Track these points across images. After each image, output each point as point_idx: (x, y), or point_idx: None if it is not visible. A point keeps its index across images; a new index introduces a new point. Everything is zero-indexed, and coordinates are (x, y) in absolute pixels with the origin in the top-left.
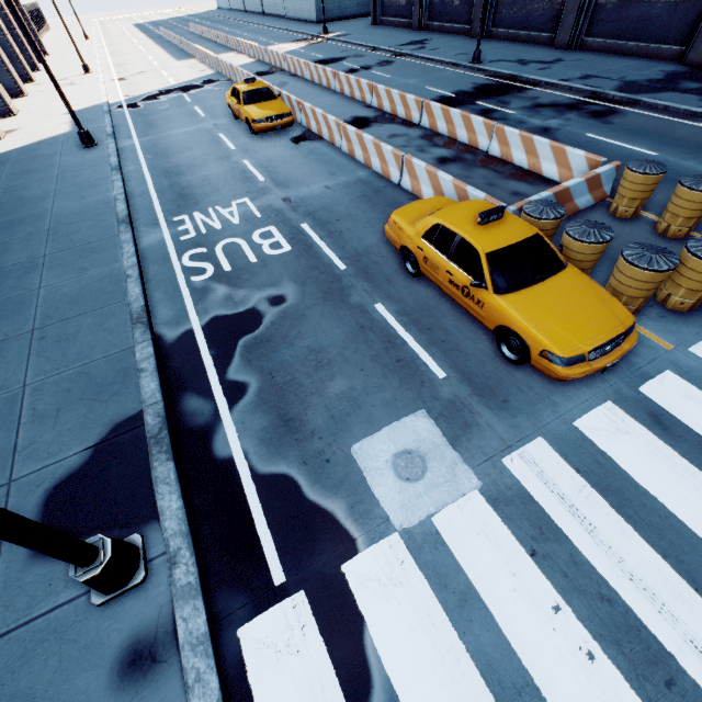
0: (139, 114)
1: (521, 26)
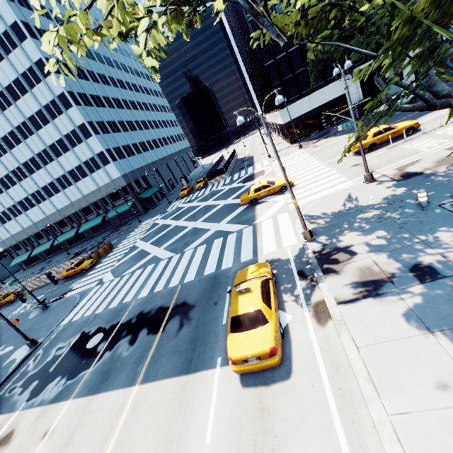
0: None
1: (78, 241)
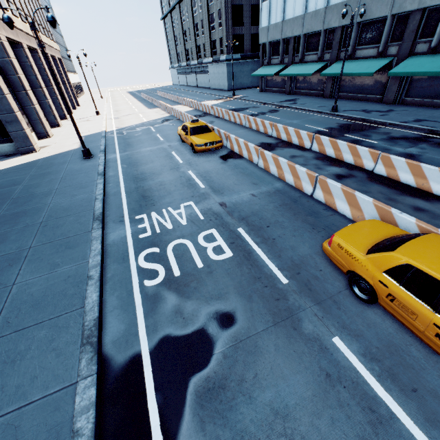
0: (123, 138)
1: (358, 92)
